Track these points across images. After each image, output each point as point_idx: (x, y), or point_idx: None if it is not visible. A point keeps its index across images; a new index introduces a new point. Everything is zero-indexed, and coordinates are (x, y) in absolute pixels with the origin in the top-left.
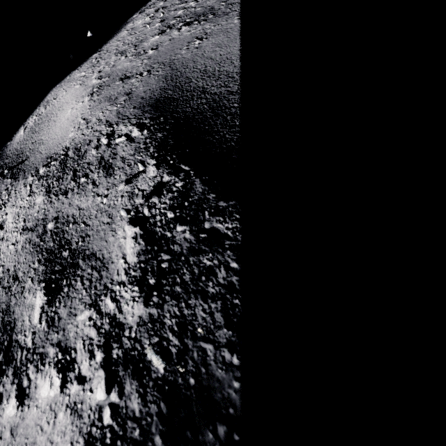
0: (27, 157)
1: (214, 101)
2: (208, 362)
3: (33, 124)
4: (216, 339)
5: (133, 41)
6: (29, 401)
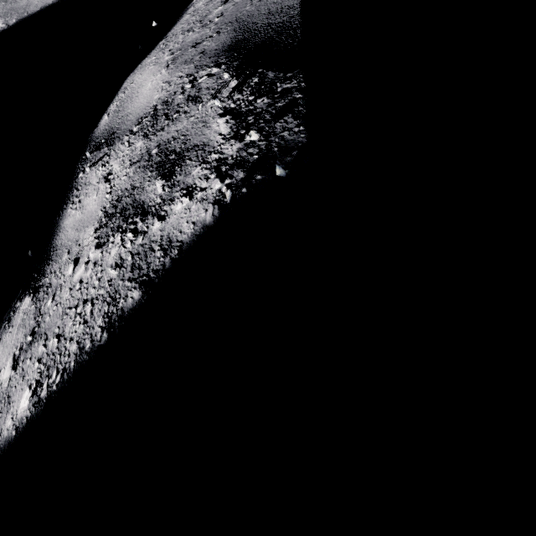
0: (118, 129)
1: (278, 27)
2: (285, 138)
3: (115, 108)
4: (289, 128)
5: (197, 19)
6: (169, 216)
